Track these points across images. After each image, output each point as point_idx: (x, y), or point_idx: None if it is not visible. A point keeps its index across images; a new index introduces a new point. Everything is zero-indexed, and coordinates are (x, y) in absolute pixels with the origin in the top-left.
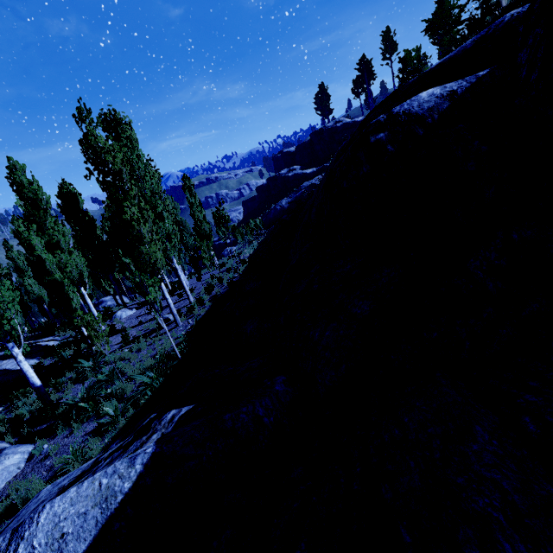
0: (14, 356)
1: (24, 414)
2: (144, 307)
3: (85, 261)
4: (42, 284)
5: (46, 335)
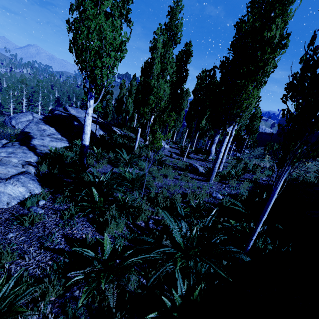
0: (87, 105)
1: (68, 157)
2: (175, 148)
3: (169, 94)
4: (134, 103)
5: (118, 127)
